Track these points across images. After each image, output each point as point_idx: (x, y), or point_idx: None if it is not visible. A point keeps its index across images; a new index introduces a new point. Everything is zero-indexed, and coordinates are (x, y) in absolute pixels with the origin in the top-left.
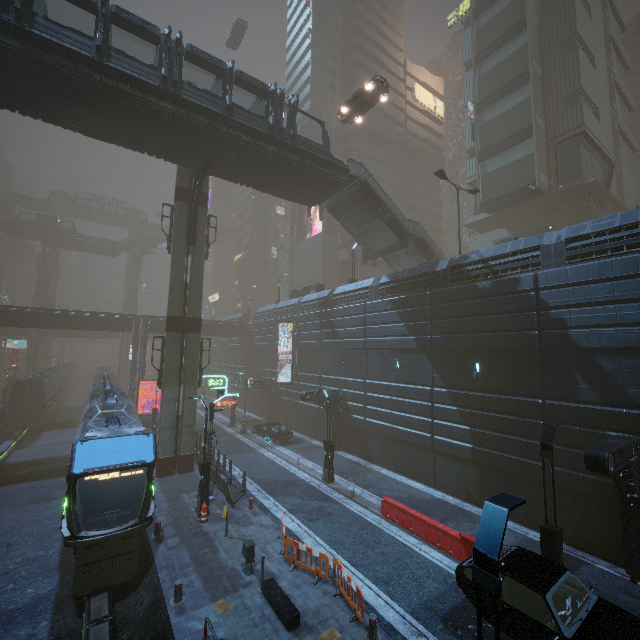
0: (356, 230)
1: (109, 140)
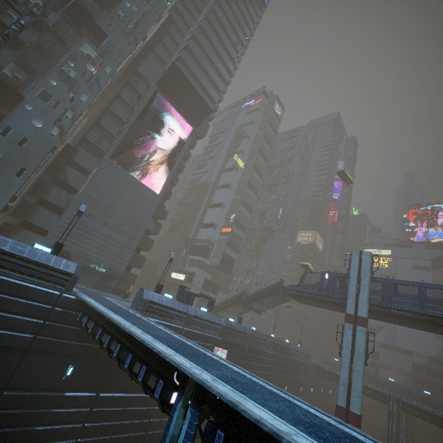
0: (266, 300)
1: (416, 321)
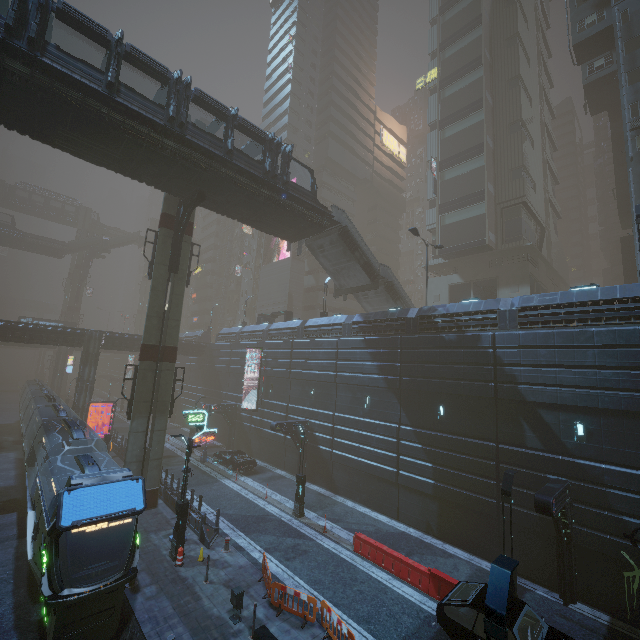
0: (331, 267)
1: (100, 163)
